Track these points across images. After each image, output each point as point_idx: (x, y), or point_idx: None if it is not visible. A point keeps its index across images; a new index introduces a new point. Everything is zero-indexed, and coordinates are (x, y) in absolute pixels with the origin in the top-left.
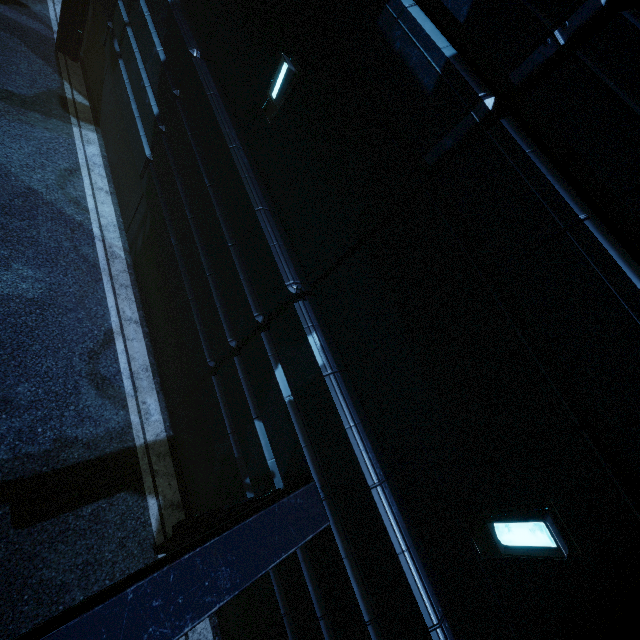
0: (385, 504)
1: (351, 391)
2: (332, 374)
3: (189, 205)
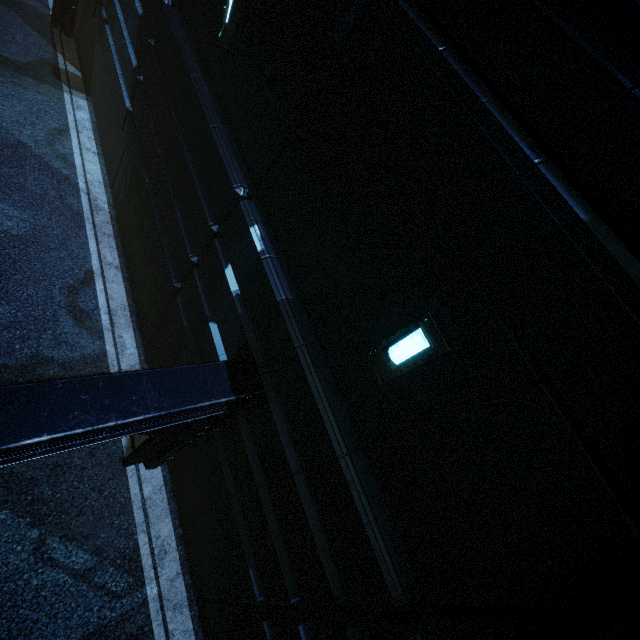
0: (308, 360)
1: (287, 275)
2: (269, 258)
3: (160, 143)
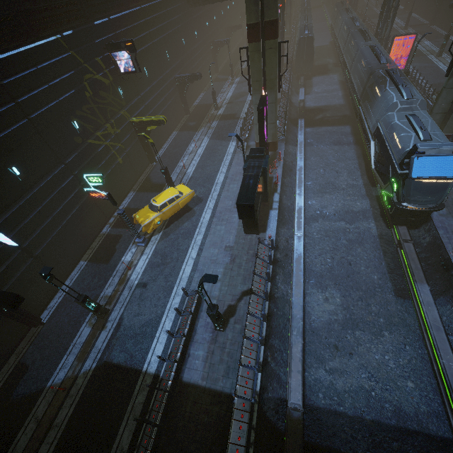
0: None
1: None
2: None
3: None
